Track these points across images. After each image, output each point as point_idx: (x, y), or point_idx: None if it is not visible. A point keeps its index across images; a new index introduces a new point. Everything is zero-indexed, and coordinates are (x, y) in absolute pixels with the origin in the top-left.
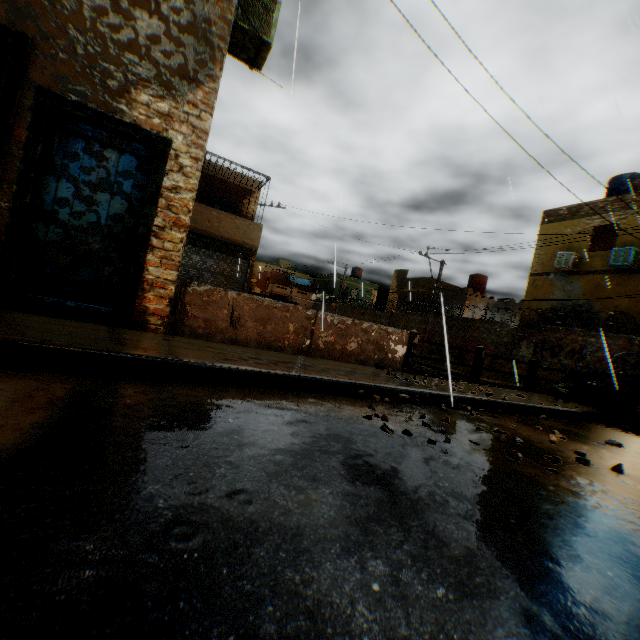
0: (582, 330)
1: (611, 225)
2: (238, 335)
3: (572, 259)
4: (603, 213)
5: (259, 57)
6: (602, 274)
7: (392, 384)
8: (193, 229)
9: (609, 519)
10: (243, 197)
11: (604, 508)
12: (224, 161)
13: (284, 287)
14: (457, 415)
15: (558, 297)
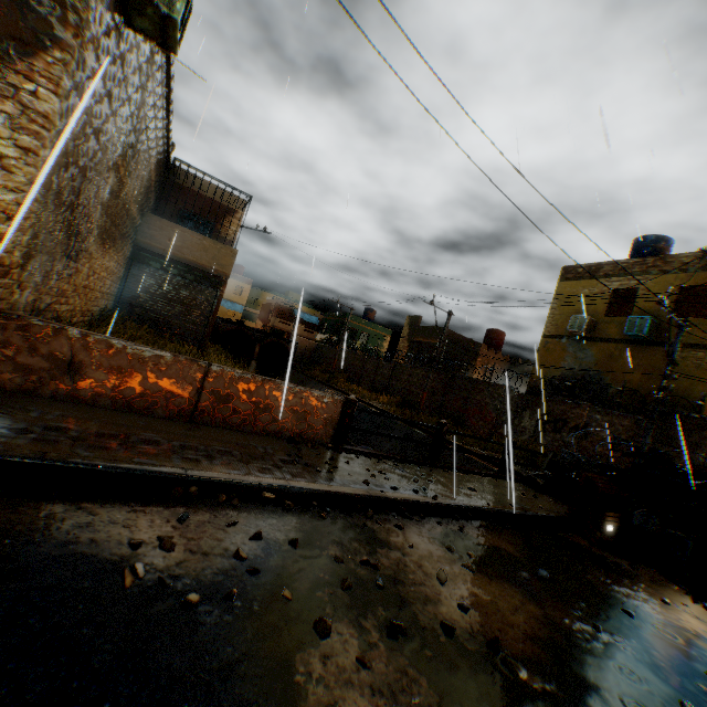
0: (589, 404)
1: (630, 290)
2: (82, 389)
3: (587, 323)
4: (623, 276)
5: (167, 36)
6: (617, 343)
7: (262, 476)
8: (149, 246)
9: None
10: (216, 215)
11: None
12: (196, 171)
13: (288, 323)
14: (337, 527)
15: (569, 364)
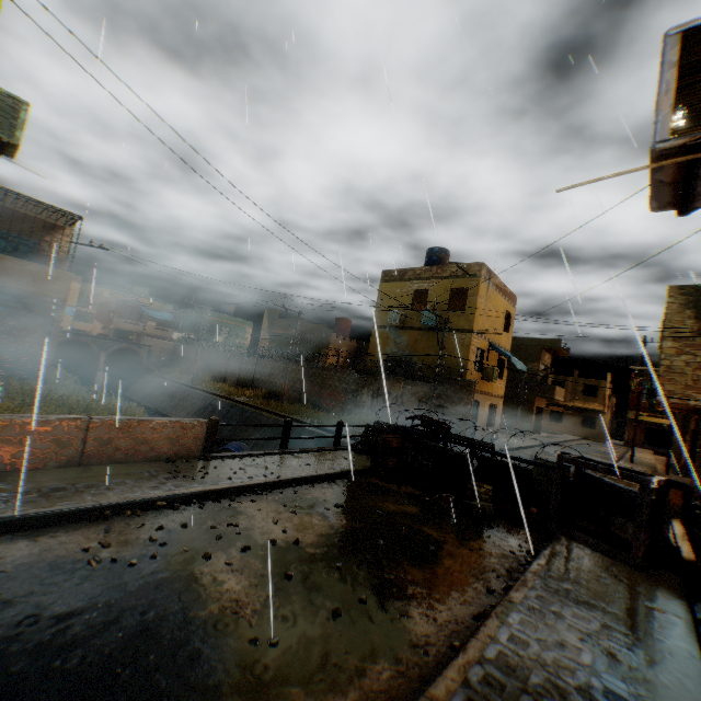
0: (404, 379)
1: (425, 290)
2: None
3: (400, 317)
4: (420, 279)
5: (7, 149)
6: (420, 331)
7: (155, 492)
8: None
9: (219, 602)
10: (42, 239)
11: (229, 592)
12: (9, 192)
13: (136, 322)
14: (211, 511)
15: (392, 348)
